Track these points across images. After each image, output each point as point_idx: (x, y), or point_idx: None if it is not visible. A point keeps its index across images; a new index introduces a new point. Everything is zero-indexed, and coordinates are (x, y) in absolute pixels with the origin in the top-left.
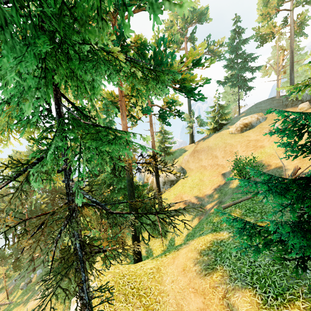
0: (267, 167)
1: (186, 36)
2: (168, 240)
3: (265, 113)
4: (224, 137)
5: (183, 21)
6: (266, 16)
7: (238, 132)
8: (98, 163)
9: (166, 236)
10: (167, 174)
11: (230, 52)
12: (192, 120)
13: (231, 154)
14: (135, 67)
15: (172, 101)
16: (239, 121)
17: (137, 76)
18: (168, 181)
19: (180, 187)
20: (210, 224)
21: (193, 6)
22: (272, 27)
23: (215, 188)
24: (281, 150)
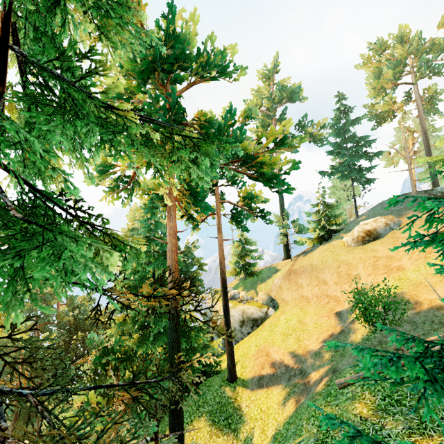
0: (414, 306)
1: (274, 118)
2: (241, 442)
3: (398, 216)
4: (335, 250)
5: (270, 100)
6: (380, 90)
7: (357, 243)
8: (129, 286)
9: (238, 433)
10: (248, 307)
11: (335, 135)
12: (286, 225)
13: (348, 278)
14: (157, 132)
15: (251, 196)
16: (358, 227)
17: (154, 144)
18: (248, 321)
19: (266, 332)
20: (314, 423)
21: (282, 84)
22: (391, 104)
23: (325, 339)
24: (435, 276)
